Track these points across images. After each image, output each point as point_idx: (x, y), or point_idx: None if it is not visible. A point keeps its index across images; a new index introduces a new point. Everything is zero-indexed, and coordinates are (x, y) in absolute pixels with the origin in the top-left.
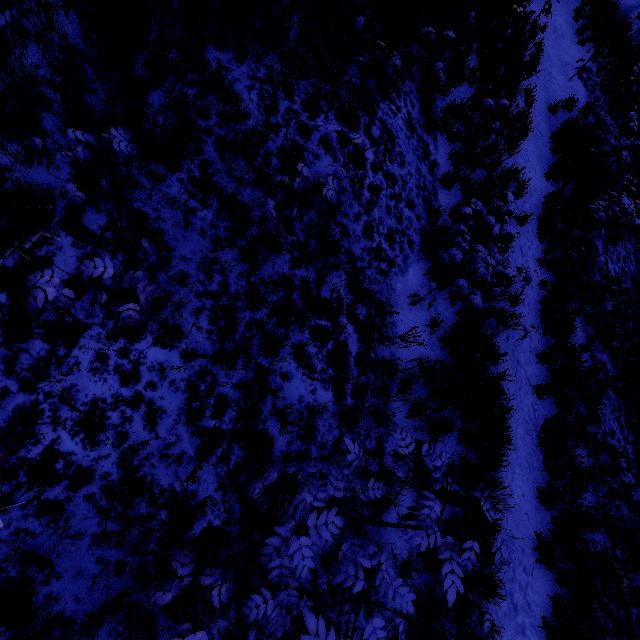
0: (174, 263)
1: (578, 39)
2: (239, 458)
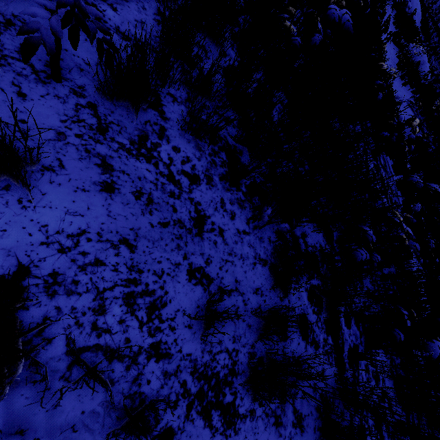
0: (363, 282)
1: (402, 82)
2: (416, 419)
